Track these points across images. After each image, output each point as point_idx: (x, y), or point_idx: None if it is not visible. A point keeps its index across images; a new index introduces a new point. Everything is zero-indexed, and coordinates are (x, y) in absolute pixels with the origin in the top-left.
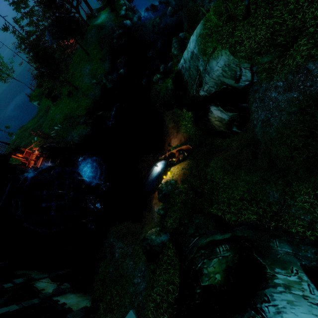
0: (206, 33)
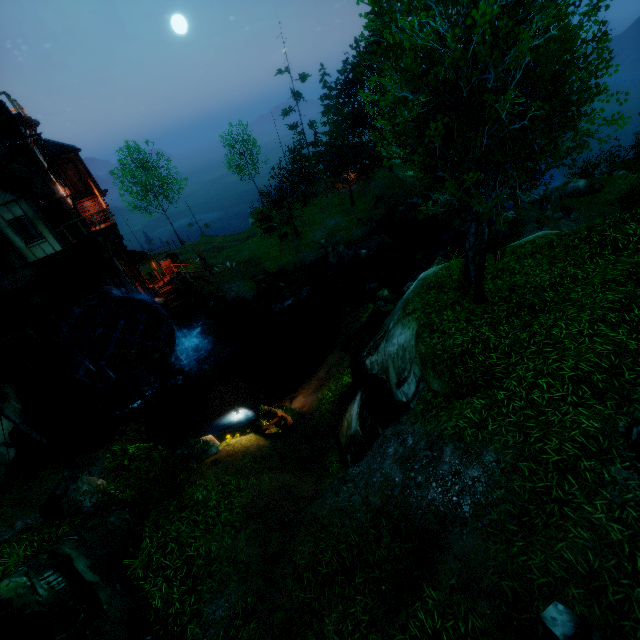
0: (431, 281)
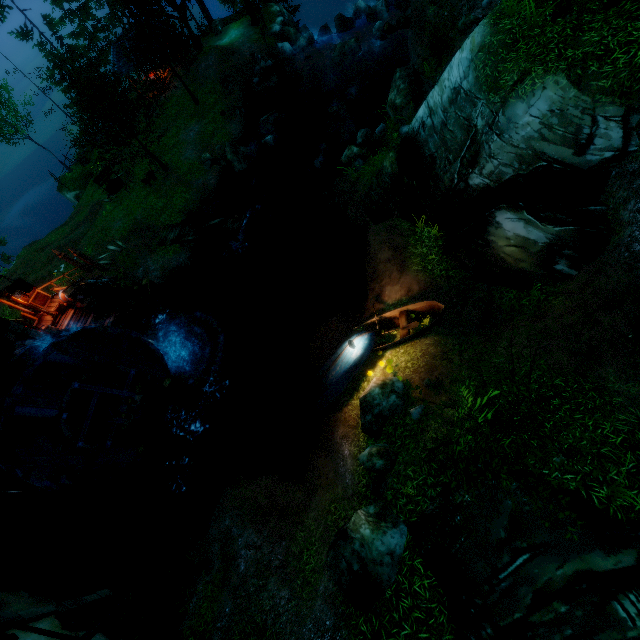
0: (500, 41)
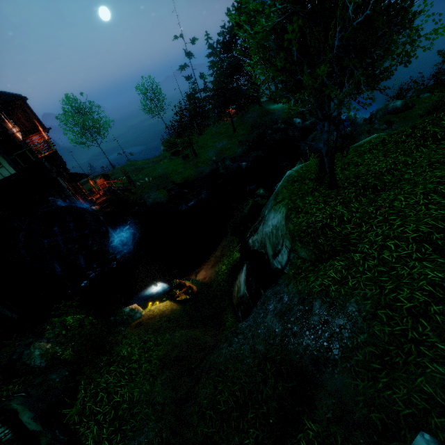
0: (294, 176)
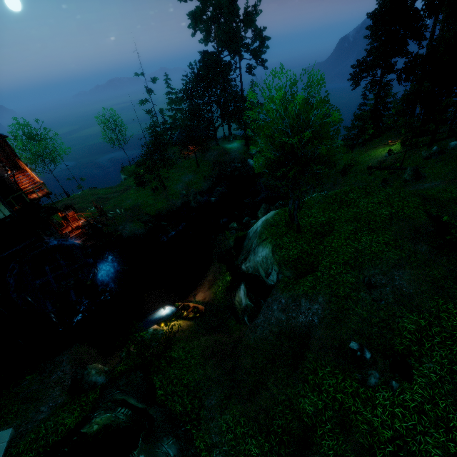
0: (271, 222)
